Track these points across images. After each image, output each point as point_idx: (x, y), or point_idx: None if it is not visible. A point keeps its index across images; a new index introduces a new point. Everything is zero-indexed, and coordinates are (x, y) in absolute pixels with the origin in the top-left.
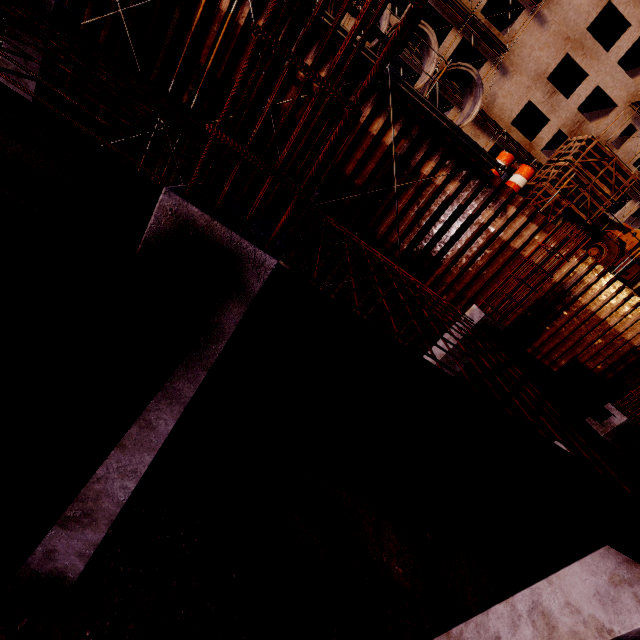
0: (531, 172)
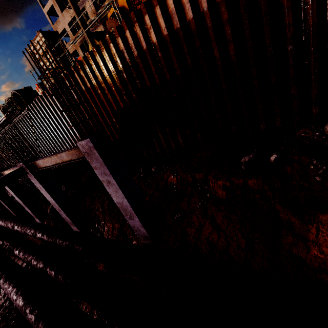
0: (36, 85)
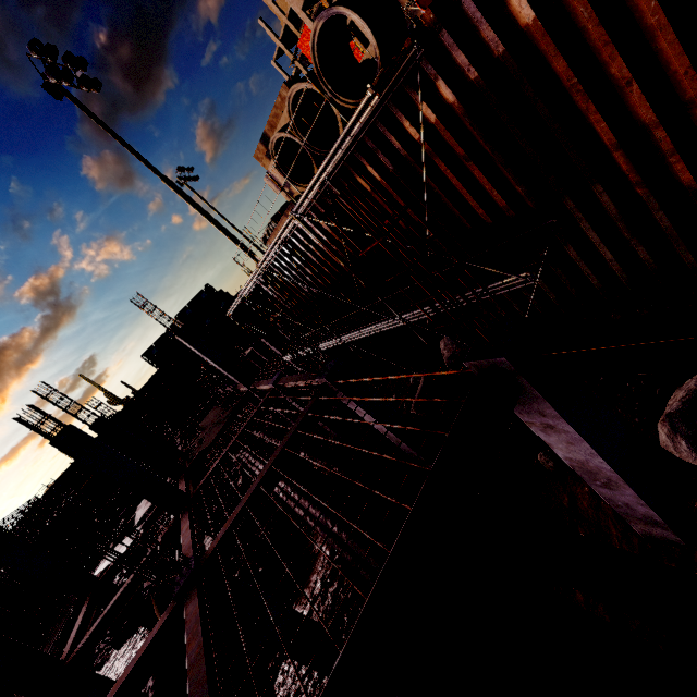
0: None
